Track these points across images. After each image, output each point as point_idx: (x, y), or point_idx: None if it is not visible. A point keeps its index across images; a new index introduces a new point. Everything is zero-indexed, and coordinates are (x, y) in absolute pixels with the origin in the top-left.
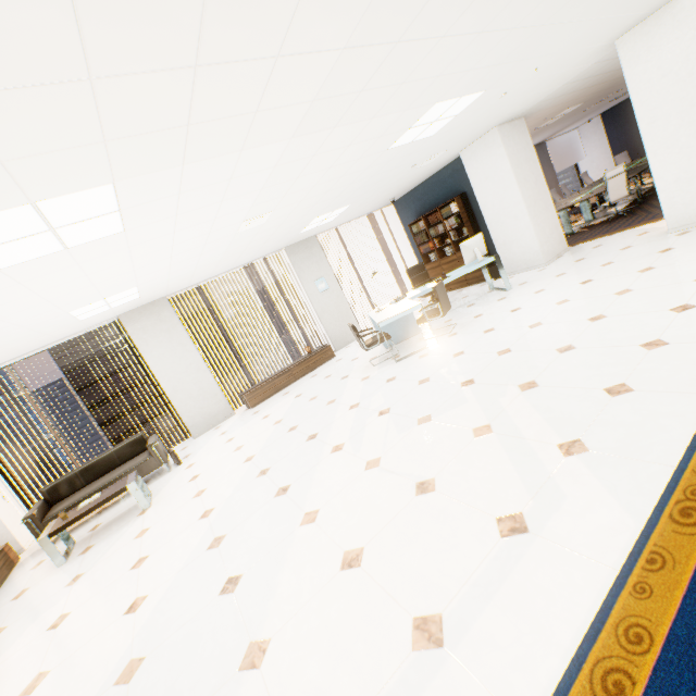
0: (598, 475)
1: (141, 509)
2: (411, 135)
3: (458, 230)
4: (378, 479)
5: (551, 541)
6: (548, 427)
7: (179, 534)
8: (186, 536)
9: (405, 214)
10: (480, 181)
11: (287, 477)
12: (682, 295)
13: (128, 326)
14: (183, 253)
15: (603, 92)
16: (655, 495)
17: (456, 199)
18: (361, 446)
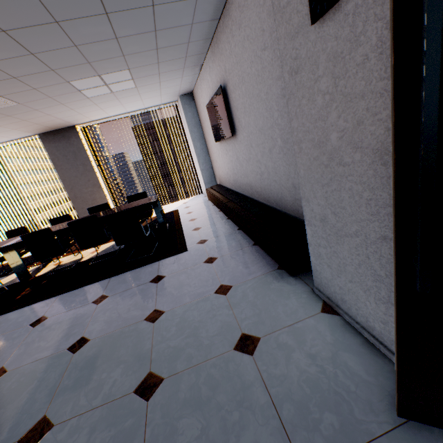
0: None
1: None
2: None
3: None
4: None
5: None
6: None
7: None
8: None
9: None
10: None
11: None
12: None
13: None
14: None
15: None
16: None
17: None
18: None
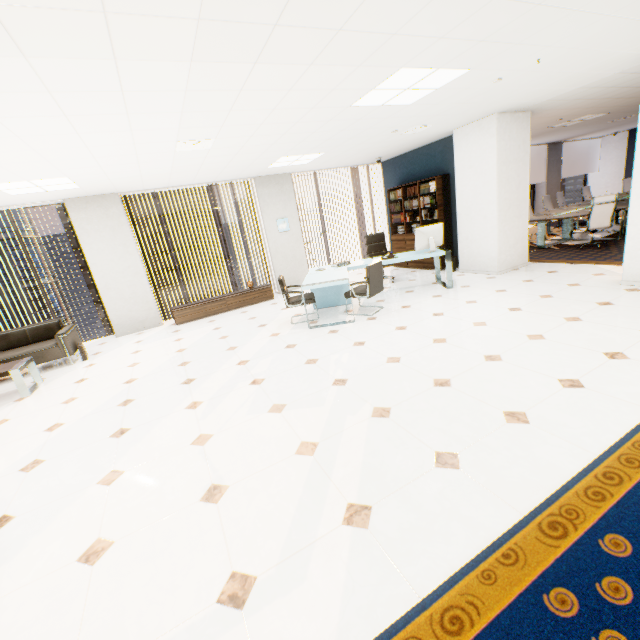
0: (350, 568)
1: (23, 395)
2: (379, 97)
3: (432, 210)
4: (191, 461)
5: (250, 635)
6: (358, 476)
7: (19, 440)
8: (21, 445)
9: (389, 178)
10: (463, 167)
11: (135, 419)
12: (582, 366)
13: (73, 213)
14: (110, 157)
15: (632, 108)
16: (376, 629)
17: (436, 178)
18: (211, 413)
